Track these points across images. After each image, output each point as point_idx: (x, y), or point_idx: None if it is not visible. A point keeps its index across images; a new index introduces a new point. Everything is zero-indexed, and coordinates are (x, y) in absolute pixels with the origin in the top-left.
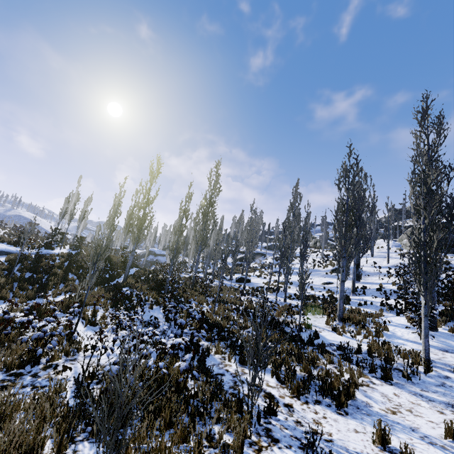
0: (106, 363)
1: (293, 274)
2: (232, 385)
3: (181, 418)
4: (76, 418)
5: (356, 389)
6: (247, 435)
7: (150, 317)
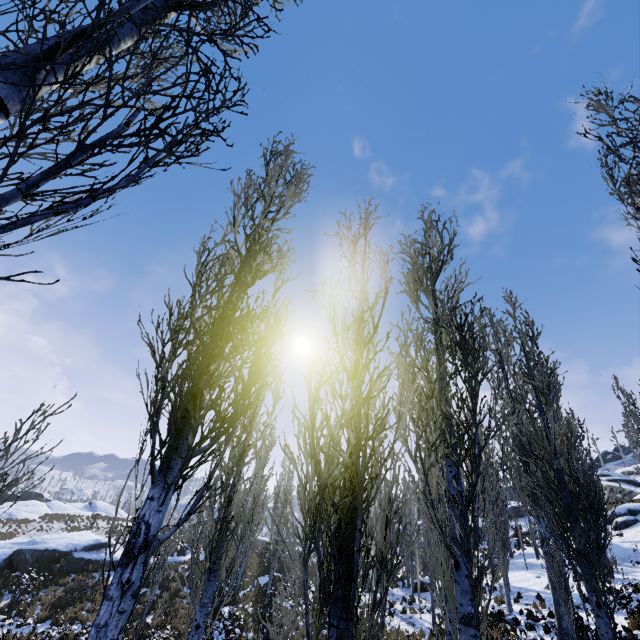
0: None
1: (519, 568)
2: None
3: None
4: None
5: None
6: None
7: None
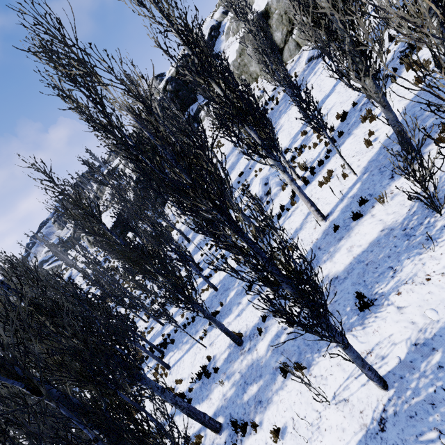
0: None
1: None
2: None
3: None
4: None
5: None
6: None
7: None
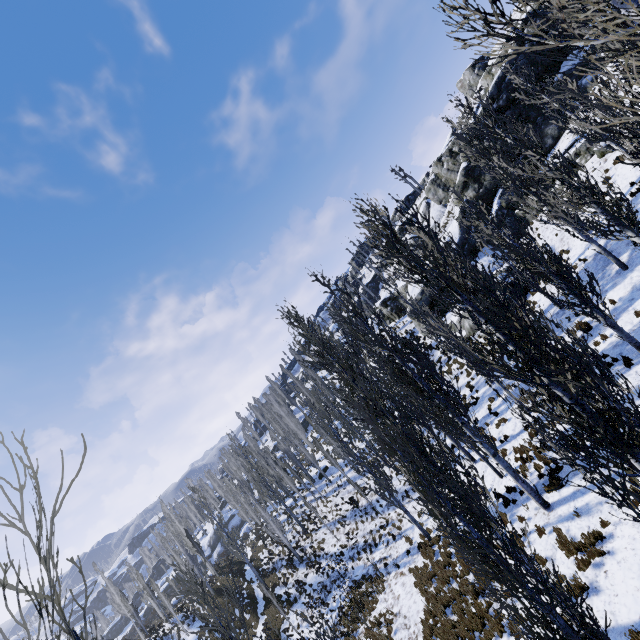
0: (332, 624)
1: None
2: (373, 570)
3: (368, 599)
4: (349, 636)
5: (403, 519)
6: (384, 581)
7: (317, 586)
